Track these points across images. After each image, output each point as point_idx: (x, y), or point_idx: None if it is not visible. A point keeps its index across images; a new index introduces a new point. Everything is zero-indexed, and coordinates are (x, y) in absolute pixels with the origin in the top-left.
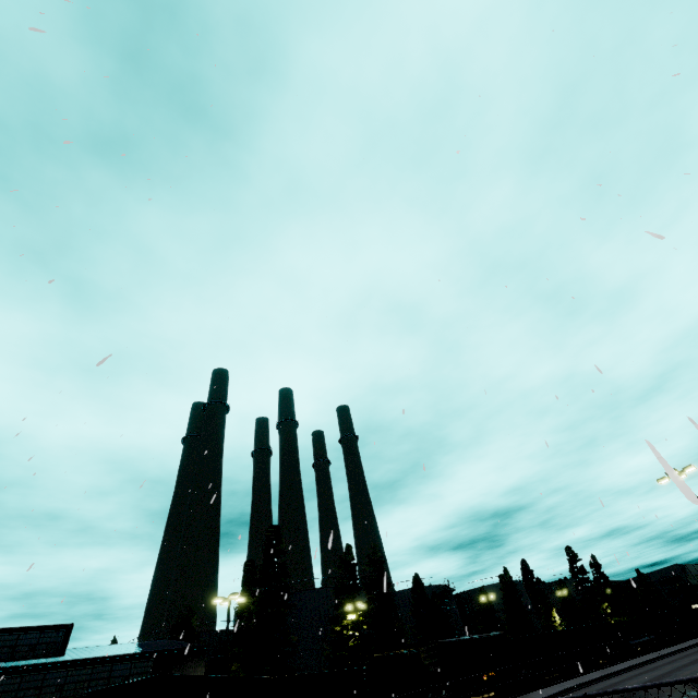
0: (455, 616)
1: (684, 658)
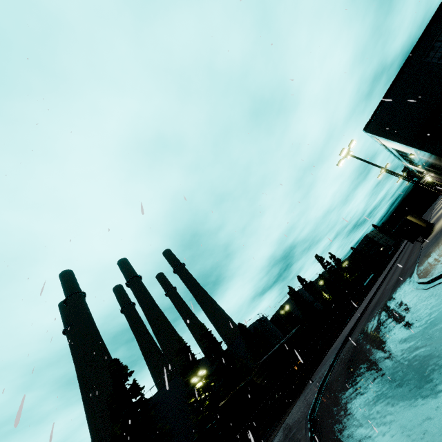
0: (274, 331)
1: (393, 275)
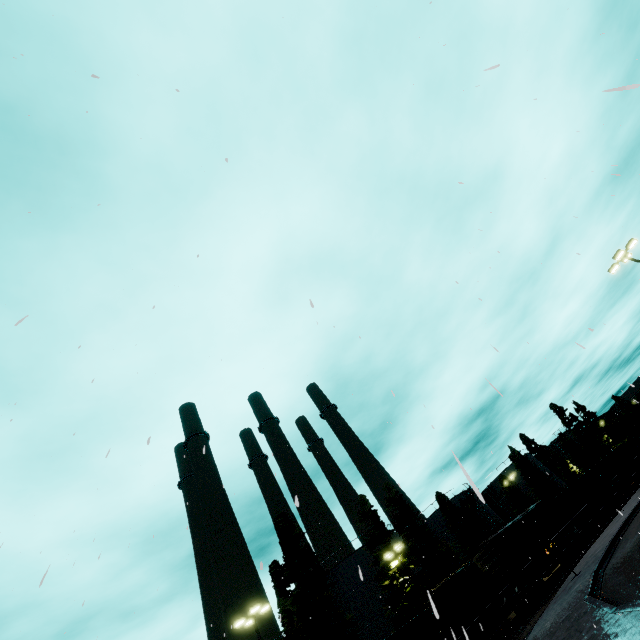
0: (489, 513)
1: None
